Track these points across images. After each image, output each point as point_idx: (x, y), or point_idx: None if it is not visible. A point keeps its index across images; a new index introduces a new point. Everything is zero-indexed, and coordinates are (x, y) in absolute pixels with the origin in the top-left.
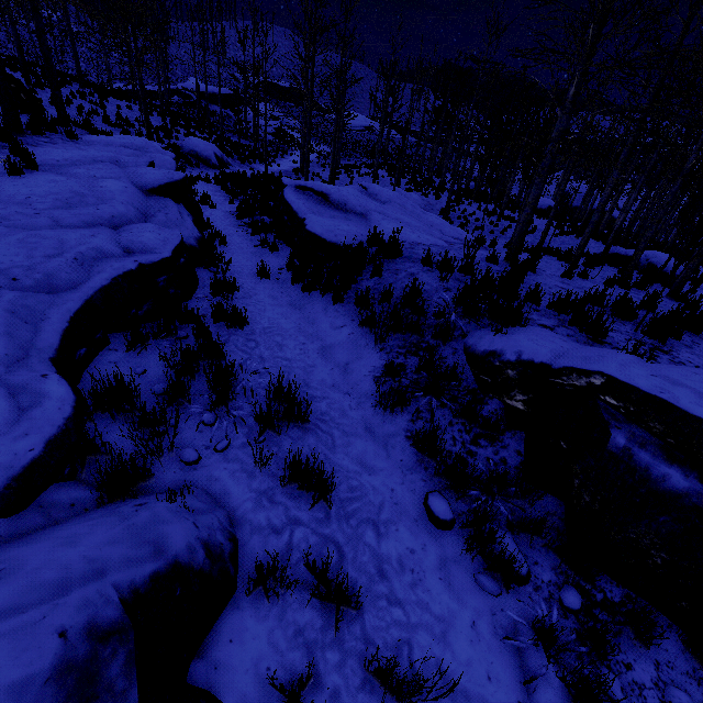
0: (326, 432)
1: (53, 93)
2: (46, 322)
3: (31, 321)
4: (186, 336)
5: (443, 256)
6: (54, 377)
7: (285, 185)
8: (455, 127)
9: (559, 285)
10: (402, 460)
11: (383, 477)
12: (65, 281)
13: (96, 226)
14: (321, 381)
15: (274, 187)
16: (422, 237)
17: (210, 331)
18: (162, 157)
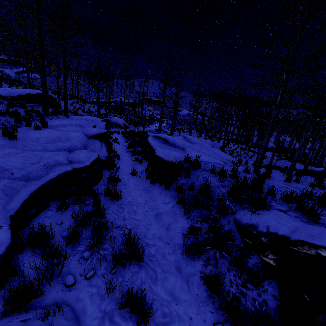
0: (152, 269)
1: (64, 101)
2: (17, 195)
3: (10, 195)
4: (89, 204)
5: (221, 169)
6: (5, 228)
7: (149, 135)
8: (225, 114)
9: (284, 185)
10: (198, 294)
11: (185, 307)
12: (35, 175)
13: (61, 150)
14: (153, 234)
15: (145, 136)
16: (210, 159)
17: (99, 202)
18: (100, 124)
